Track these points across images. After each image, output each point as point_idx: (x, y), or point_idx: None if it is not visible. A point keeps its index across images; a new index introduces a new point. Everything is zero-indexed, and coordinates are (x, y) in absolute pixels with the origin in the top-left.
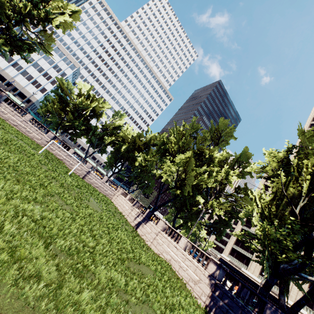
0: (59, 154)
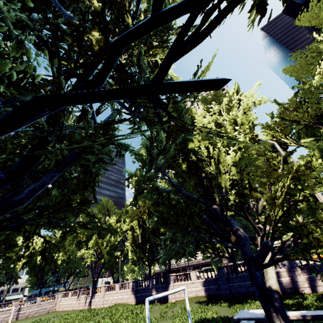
0: None
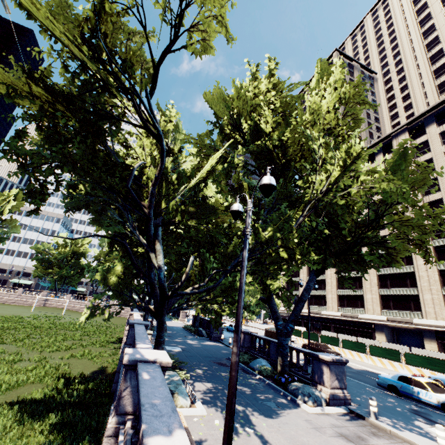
0: (59, 305)
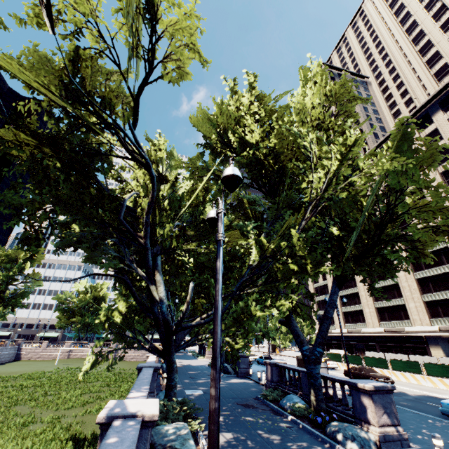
0: (83, 355)
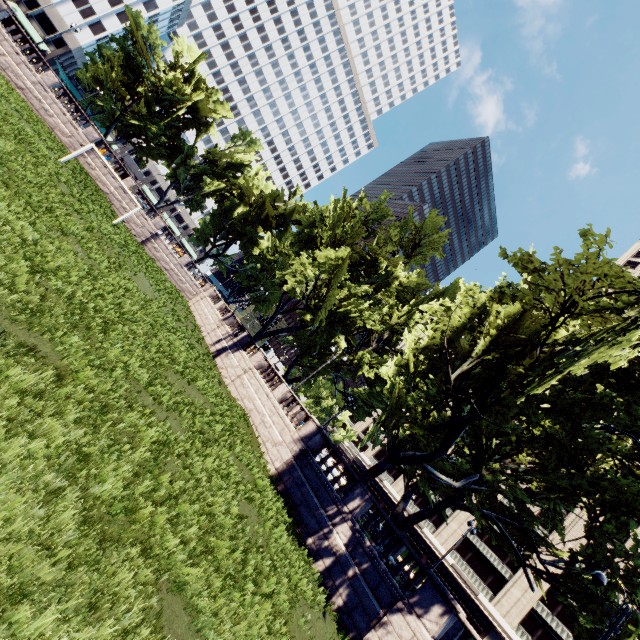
0: (102, 181)
